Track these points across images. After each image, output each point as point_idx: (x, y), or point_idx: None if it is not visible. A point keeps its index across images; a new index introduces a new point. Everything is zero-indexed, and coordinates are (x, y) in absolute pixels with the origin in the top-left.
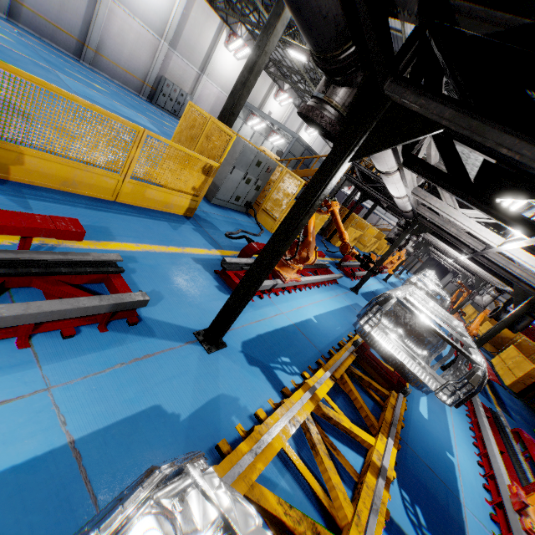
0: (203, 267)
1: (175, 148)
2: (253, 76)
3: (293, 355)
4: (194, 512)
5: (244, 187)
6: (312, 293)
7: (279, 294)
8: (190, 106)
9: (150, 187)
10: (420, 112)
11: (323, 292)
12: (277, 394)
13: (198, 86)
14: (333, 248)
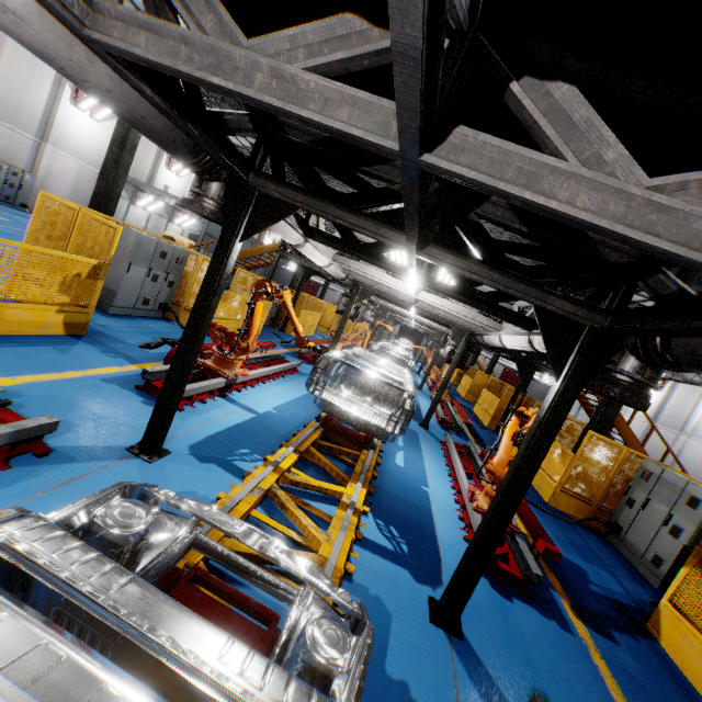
0: (119, 385)
1: (39, 252)
2: (127, 152)
3: (253, 446)
4: (161, 527)
5: (152, 286)
6: (268, 387)
7: (226, 395)
8: (44, 197)
9: (12, 306)
10: (280, 198)
11: (282, 384)
12: (240, 479)
13: (42, 159)
14: (290, 338)
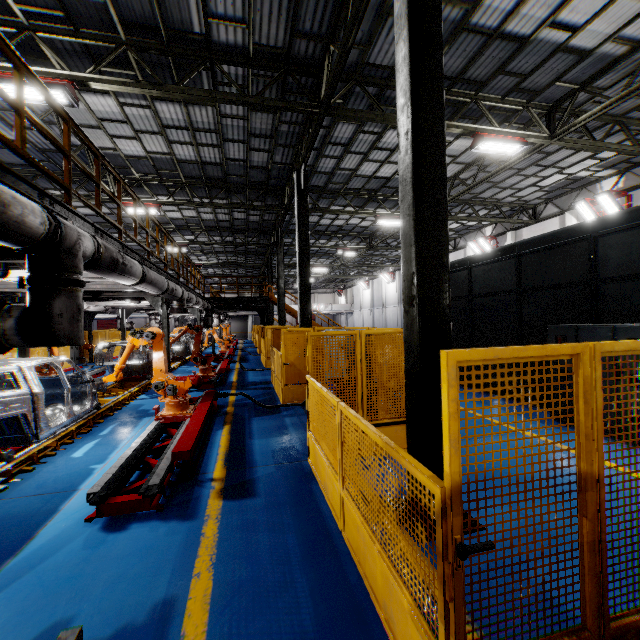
0: None
1: None
2: None
3: None
4: None
5: None
6: None
7: None
8: None
9: None
10: None
11: None
12: None
13: None
14: None
